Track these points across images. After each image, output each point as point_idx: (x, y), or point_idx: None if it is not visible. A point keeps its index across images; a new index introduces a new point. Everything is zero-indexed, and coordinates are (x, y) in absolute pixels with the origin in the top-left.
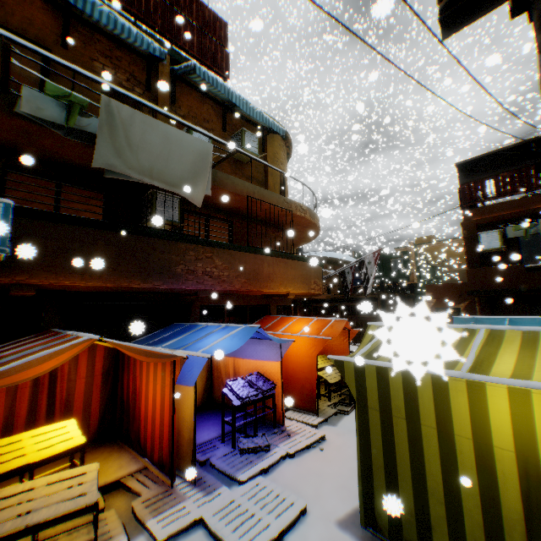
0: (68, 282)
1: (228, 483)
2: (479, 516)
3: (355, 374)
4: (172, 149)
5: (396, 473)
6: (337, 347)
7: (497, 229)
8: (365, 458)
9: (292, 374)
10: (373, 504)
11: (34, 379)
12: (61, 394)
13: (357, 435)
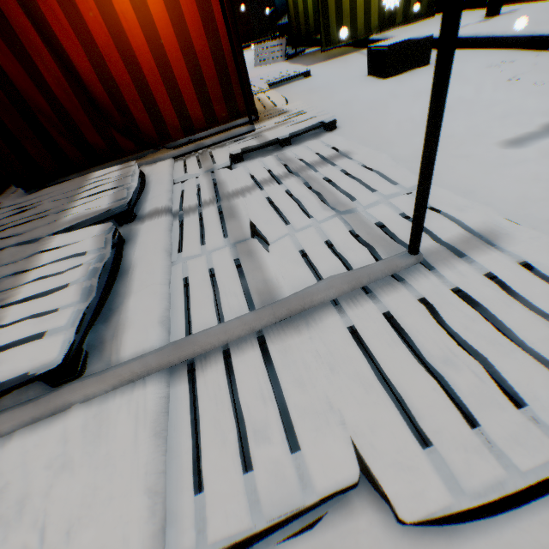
0: None
1: None
2: None
3: None
4: None
5: None
6: None
7: None
8: (324, 0)
9: None
10: (329, 30)
11: None
12: None
13: None
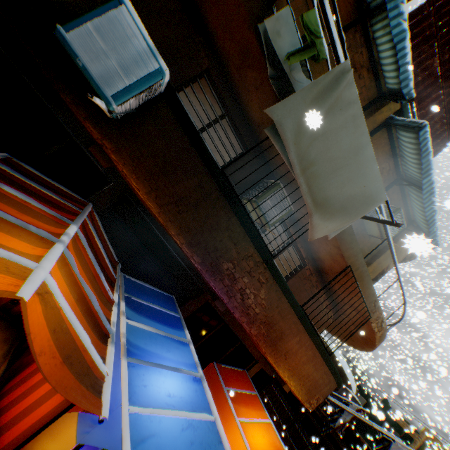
0: (134, 184)
1: None
2: None
3: None
4: (350, 165)
5: None
6: None
7: None
8: None
9: None
10: None
11: None
12: None
13: None
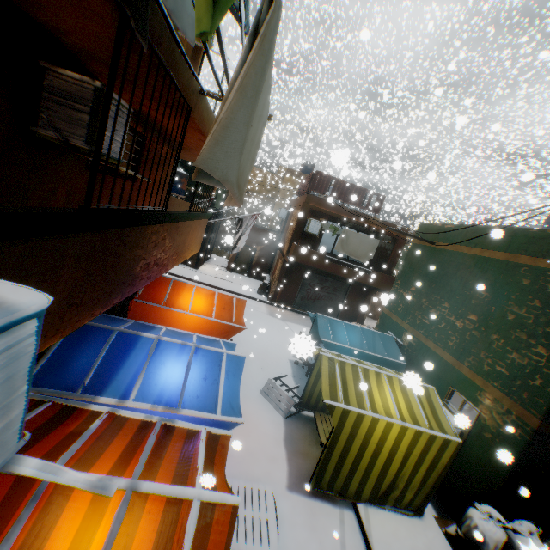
0: None
1: None
2: (377, 474)
3: (341, 415)
4: (259, 124)
5: (343, 462)
6: None
7: (319, 219)
8: (327, 457)
9: None
10: (322, 477)
11: None
12: None
13: (327, 446)
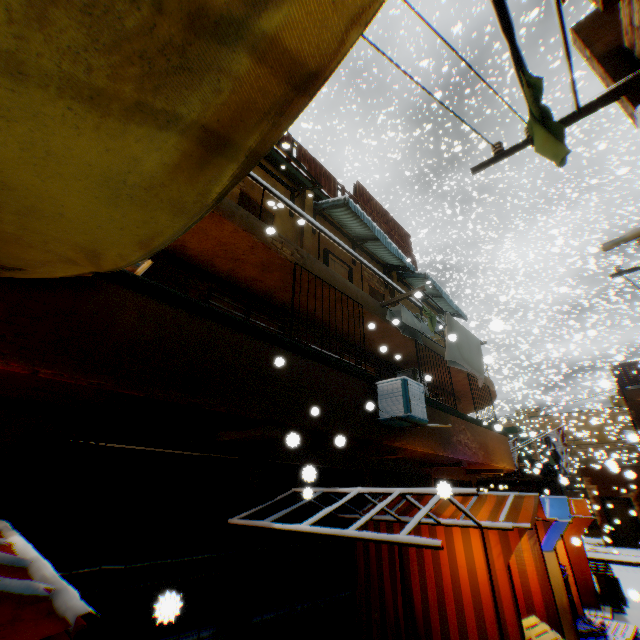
0: (418, 448)
1: None
2: None
3: None
4: (469, 344)
5: None
6: None
7: None
8: None
9: None
10: None
11: None
12: None
13: None
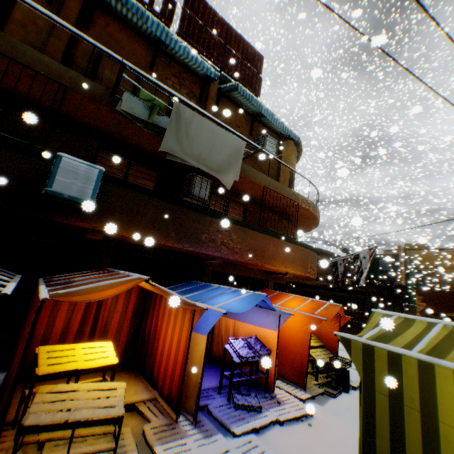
0: (125, 234)
1: (223, 432)
2: None
3: (362, 354)
4: (216, 142)
5: None
6: (327, 329)
7: None
8: (368, 442)
9: (285, 345)
10: None
11: (86, 304)
12: (101, 320)
13: (361, 416)
